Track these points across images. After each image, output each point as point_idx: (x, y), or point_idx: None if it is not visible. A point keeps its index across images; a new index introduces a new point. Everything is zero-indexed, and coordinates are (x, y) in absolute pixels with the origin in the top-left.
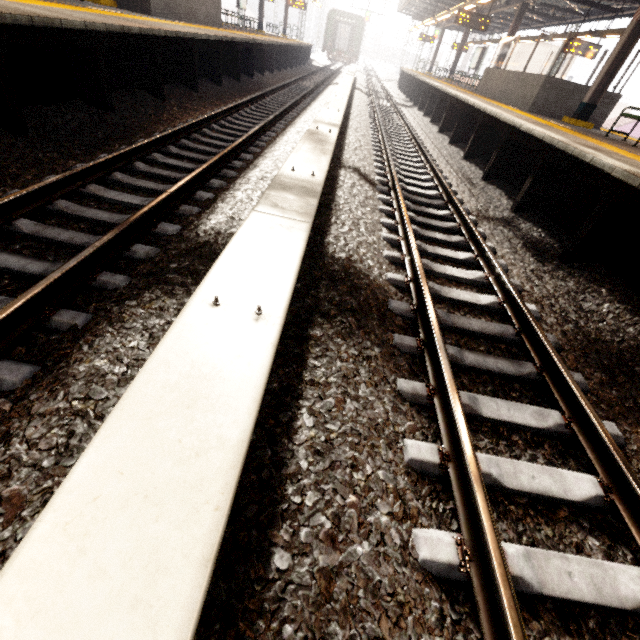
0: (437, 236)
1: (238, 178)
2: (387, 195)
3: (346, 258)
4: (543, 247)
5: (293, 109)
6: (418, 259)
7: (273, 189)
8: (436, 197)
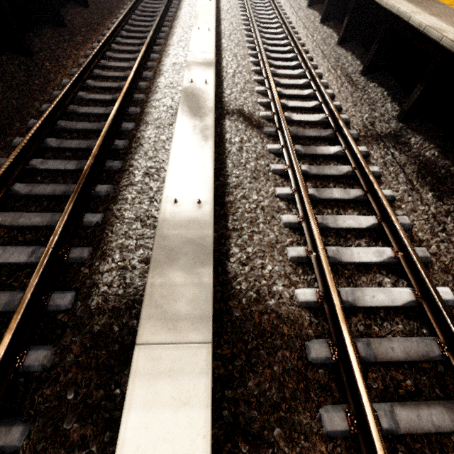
0: (334, 194)
1: (123, 172)
2: (275, 136)
3: (254, 300)
4: (438, 173)
5: (164, 20)
6: (327, 268)
7: (157, 267)
8: (322, 121)
